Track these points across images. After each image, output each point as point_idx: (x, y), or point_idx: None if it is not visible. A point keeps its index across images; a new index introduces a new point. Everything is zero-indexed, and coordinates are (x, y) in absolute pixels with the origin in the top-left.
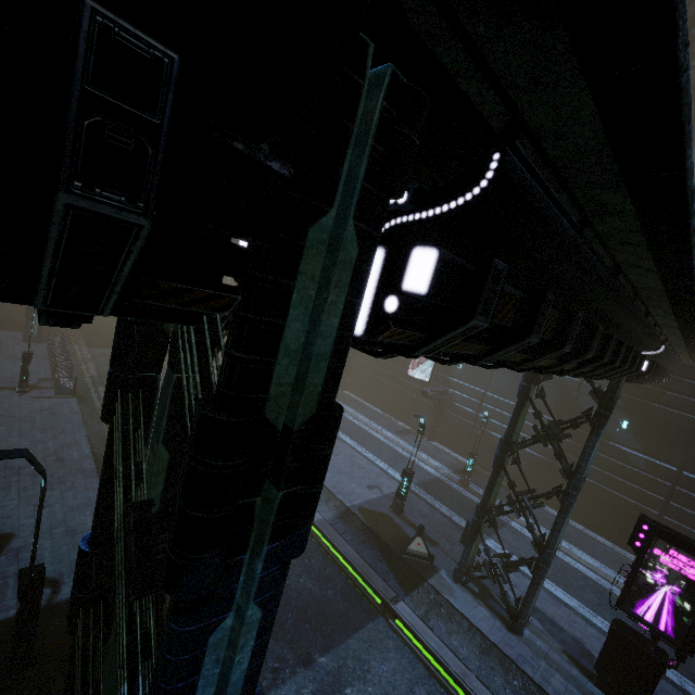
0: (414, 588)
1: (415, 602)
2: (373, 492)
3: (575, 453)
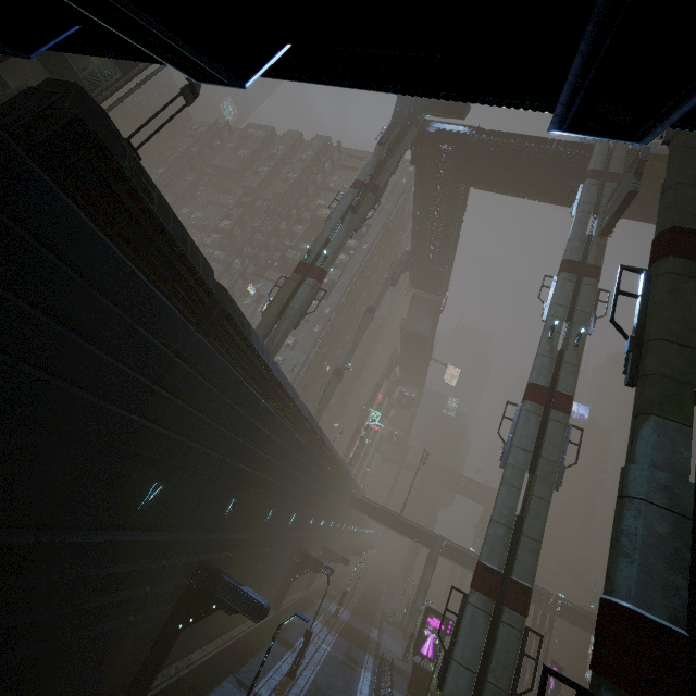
0: None
1: None
2: None
3: None
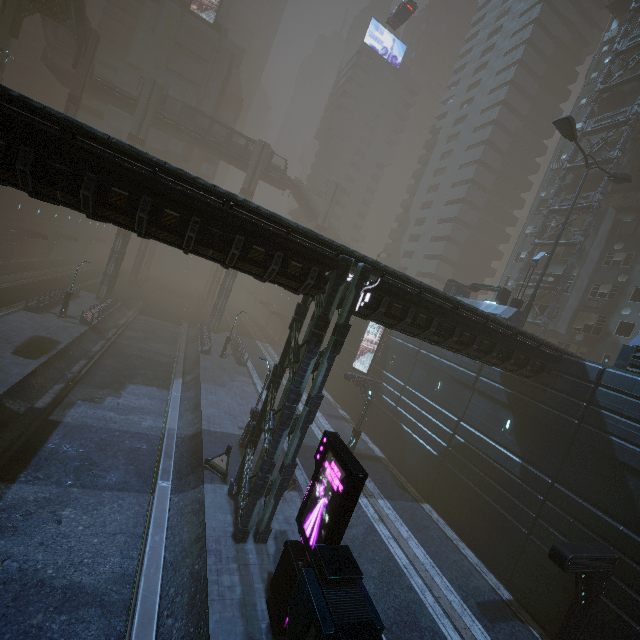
0: (194, 488)
1: (187, 497)
2: (239, 431)
3: (462, 452)
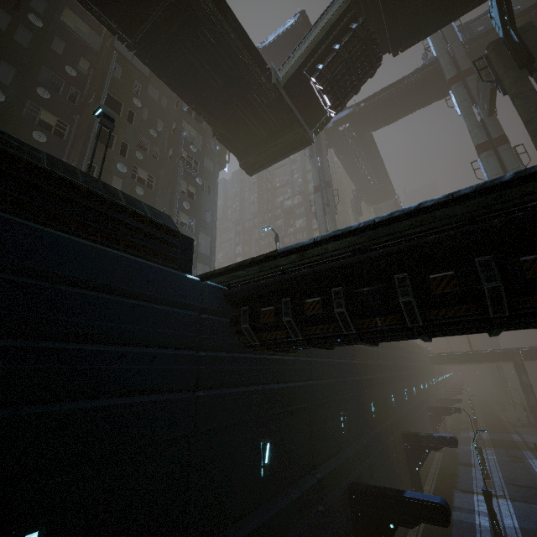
0: None
1: None
2: None
3: None
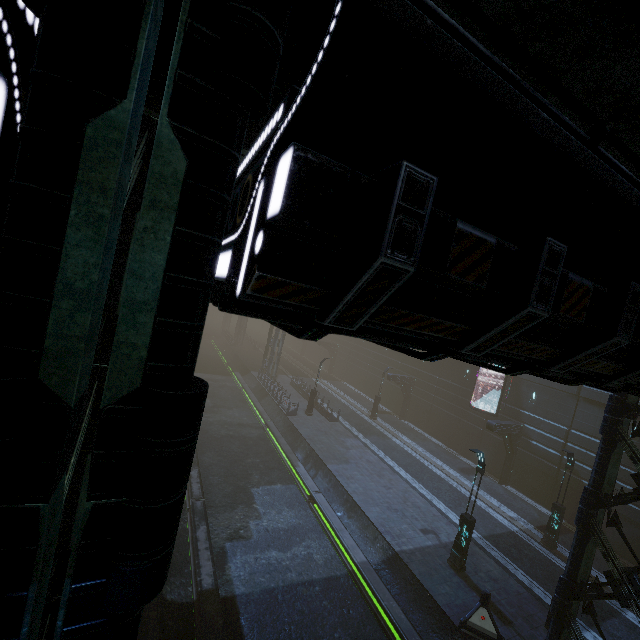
0: None
1: None
2: (427, 538)
3: None
